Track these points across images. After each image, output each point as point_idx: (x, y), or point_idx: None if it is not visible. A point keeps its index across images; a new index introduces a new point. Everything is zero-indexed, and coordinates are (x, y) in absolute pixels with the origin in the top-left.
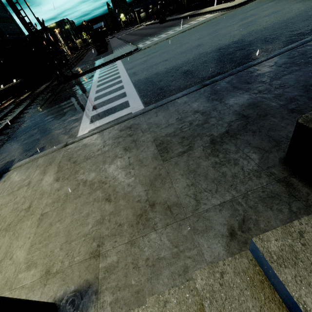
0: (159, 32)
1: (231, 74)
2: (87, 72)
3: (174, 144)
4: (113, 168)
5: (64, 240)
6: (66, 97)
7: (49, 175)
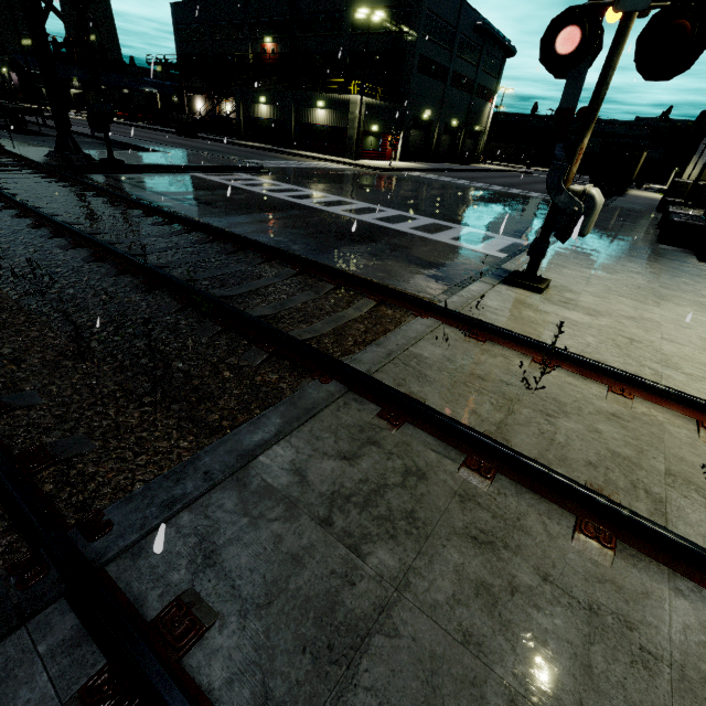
0: (242, 154)
1: None
2: (166, 170)
3: (640, 256)
4: (637, 266)
5: (703, 291)
6: (246, 205)
7: (591, 272)
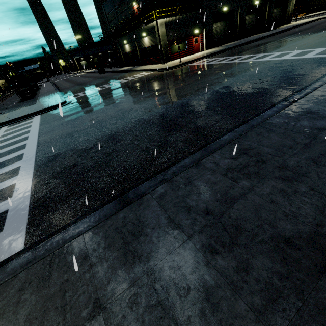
0: (96, 84)
1: (164, 180)
2: None
3: None
4: None
5: None
6: None
7: None
